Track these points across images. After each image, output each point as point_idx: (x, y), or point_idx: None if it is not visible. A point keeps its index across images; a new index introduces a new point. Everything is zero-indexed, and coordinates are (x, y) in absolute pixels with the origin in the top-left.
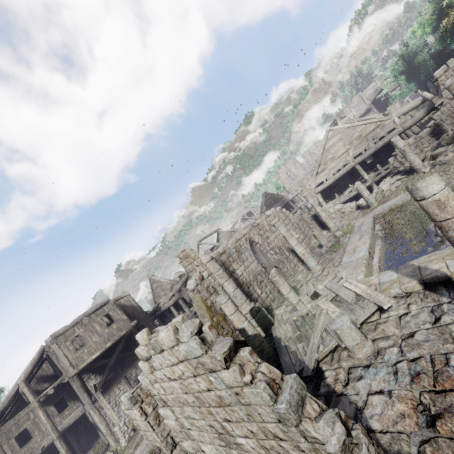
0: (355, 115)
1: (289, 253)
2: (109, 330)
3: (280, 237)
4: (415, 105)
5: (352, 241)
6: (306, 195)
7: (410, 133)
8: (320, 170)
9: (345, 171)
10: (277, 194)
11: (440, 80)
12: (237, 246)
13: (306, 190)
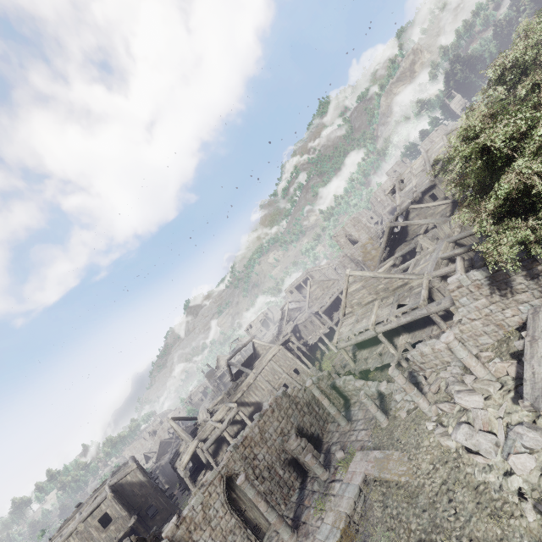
0: (414, 192)
1: (284, 470)
2: (106, 533)
3: (275, 445)
4: (449, 270)
5: (321, 532)
6: (308, 386)
7: (437, 320)
8: (348, 312)
9: (366, 337)
10: (326, 280)
11: (453, 295)
12: (205, 498)
13: (371, 257)
